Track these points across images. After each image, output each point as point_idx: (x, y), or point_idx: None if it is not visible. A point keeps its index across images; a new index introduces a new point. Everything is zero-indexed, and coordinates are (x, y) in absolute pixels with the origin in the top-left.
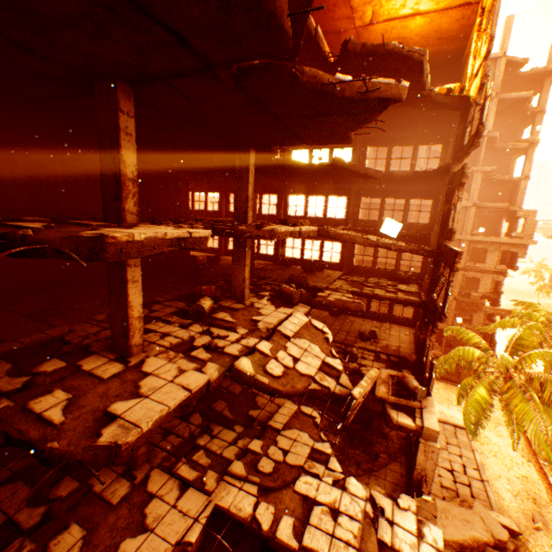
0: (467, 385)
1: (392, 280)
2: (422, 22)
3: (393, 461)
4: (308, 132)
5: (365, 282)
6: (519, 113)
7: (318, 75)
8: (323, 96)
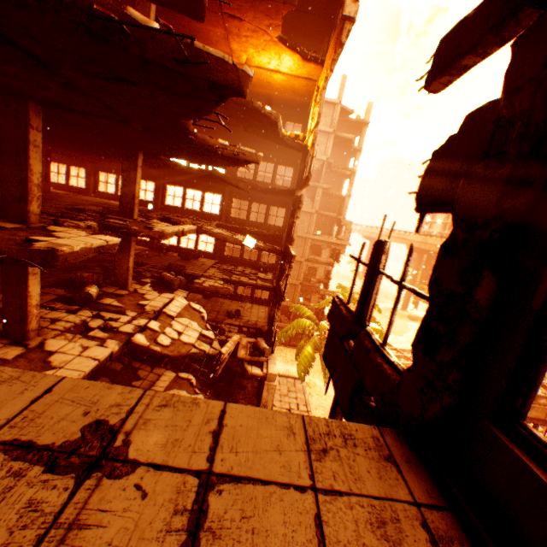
0: (302, 346)
1: (255, 269)
2: (282, 78)
3: (249, 403)
4: (195, 159)
5: (234, 270)
6: (347, 148)
7: (207, 139)
8: (209, 151)
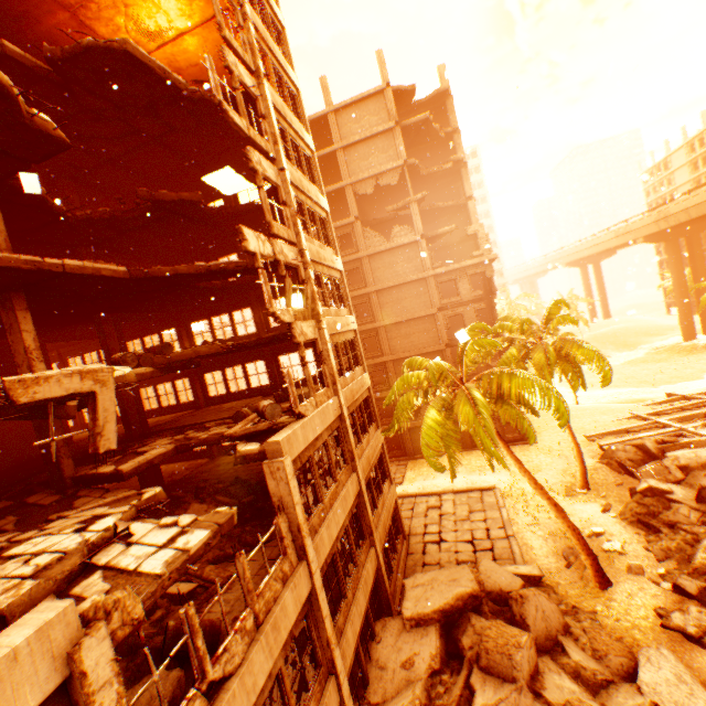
0: None
1: None
2: (197, 42)
3: None
4: None
5: None
6: (433, 137)
7: None
8: None
